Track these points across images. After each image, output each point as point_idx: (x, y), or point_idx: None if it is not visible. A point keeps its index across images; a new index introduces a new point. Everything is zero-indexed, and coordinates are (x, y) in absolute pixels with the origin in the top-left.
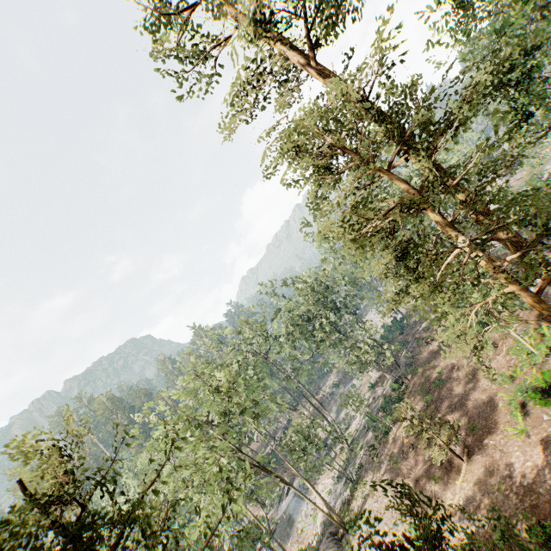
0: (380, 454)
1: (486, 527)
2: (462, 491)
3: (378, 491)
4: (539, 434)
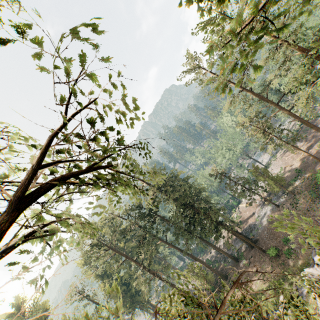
0: (283, 149)
1: (295, 168)
2: (297, 161)
3: (277, 159)
4: (319, 151)
